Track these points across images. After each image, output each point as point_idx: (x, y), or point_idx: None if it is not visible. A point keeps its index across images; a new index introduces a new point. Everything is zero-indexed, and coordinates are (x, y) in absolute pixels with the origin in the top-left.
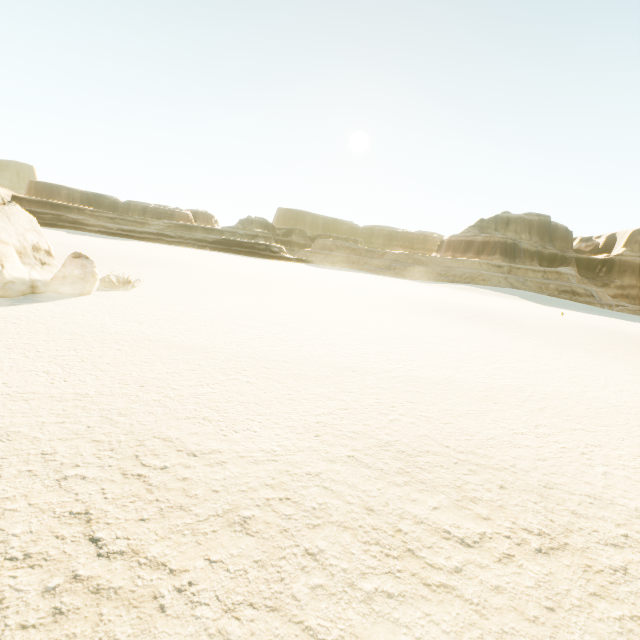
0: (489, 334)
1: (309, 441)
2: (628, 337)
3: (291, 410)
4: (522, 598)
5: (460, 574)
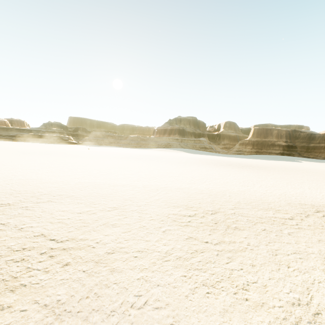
0: (135, 162)
1: None
2: (204, 160)
3: None
4: None
5: None
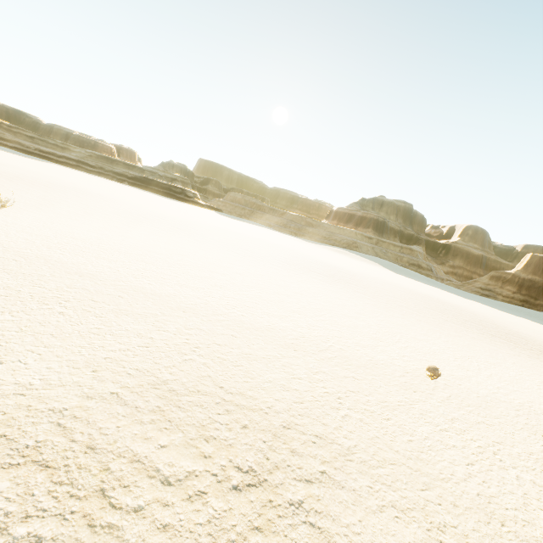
0: (334, 291)
1: (81, 376)
2: (441, 305)
3: (86, 344)
4: (183, 535)
5: (137, 513)
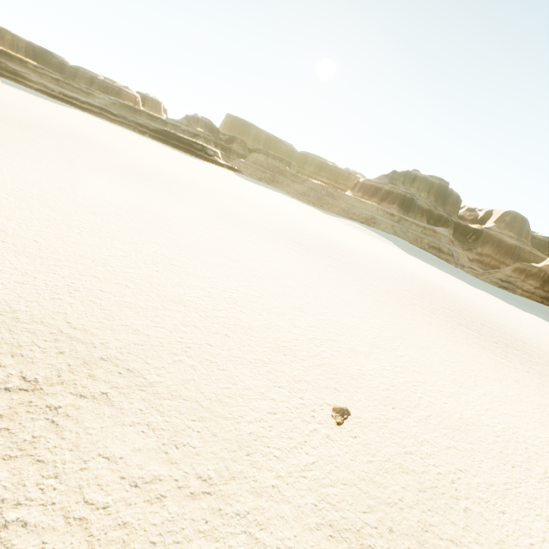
0: (299, 262)
1: None
2: (429, 290)
3: None
4: None
5: None
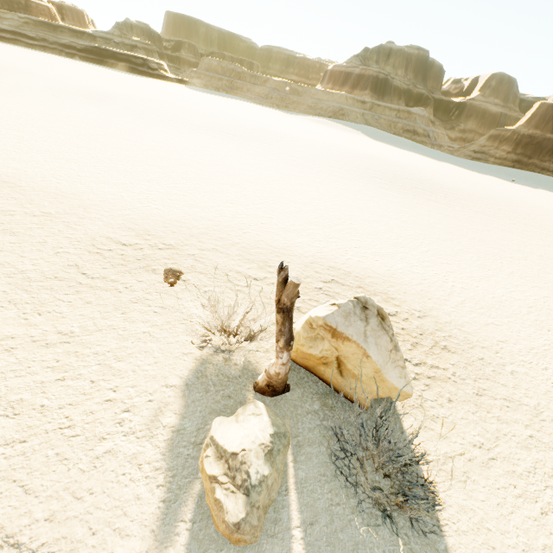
0: (215, 144)
1: None
2: (367, 160)
3: None
4: None
5: None
